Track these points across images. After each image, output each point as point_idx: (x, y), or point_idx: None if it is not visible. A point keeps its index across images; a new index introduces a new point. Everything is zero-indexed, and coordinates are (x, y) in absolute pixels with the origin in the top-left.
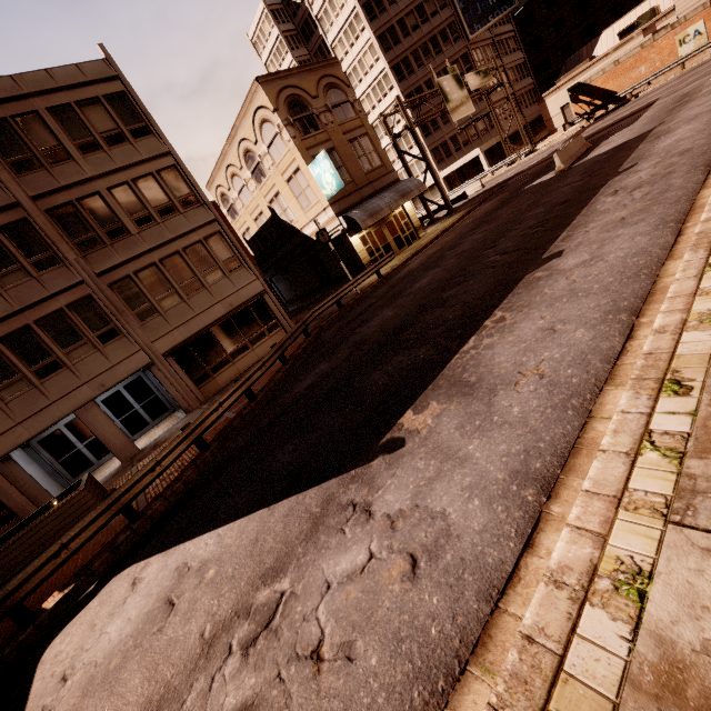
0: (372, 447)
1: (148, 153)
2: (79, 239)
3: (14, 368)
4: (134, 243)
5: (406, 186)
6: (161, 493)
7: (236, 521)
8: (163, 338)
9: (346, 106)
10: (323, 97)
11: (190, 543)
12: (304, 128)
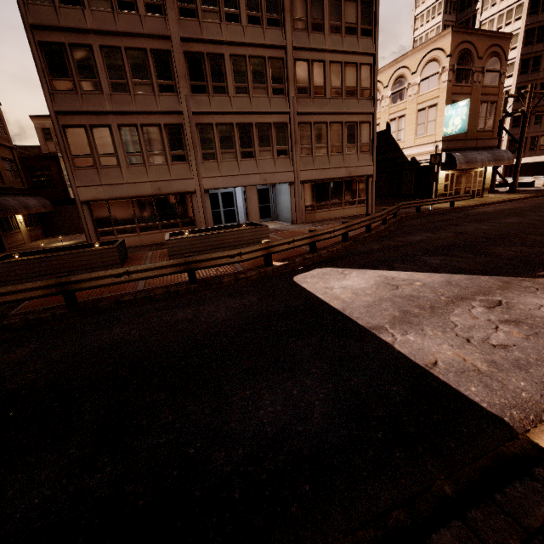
0: (530, 273)
1: (363, 49)
2: (300, 86)
3: (234, 144)
4: (324, 104)
5: (501, 154)
6: (322, 248)
7: (417, 272)
8: (307, 171)
9: (495, 74)
10: (485, 60)
11: (380, 271)
12: (460, 77)
